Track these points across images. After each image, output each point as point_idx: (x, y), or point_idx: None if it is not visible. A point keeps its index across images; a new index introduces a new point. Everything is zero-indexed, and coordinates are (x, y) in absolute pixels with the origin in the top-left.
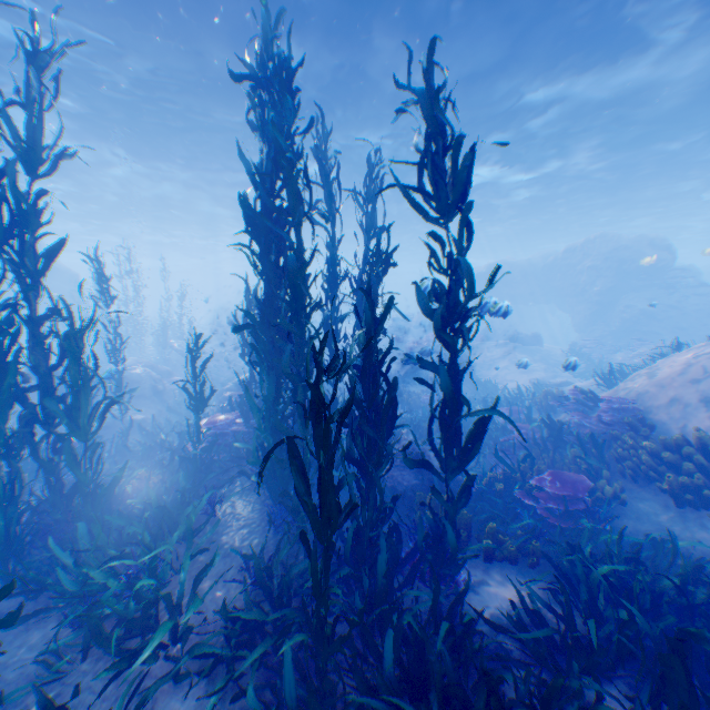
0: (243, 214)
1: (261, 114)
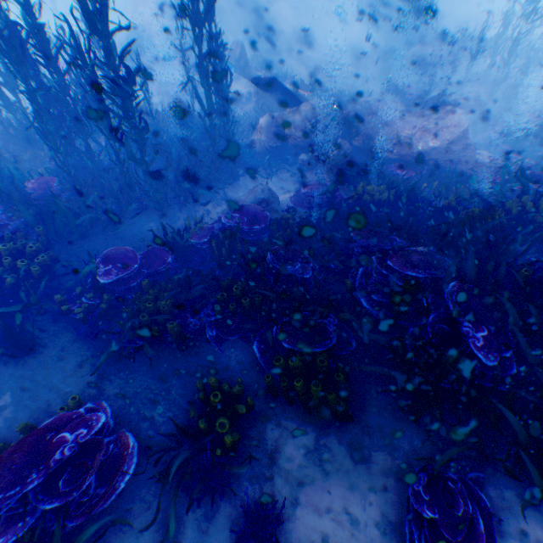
0: None
1: None
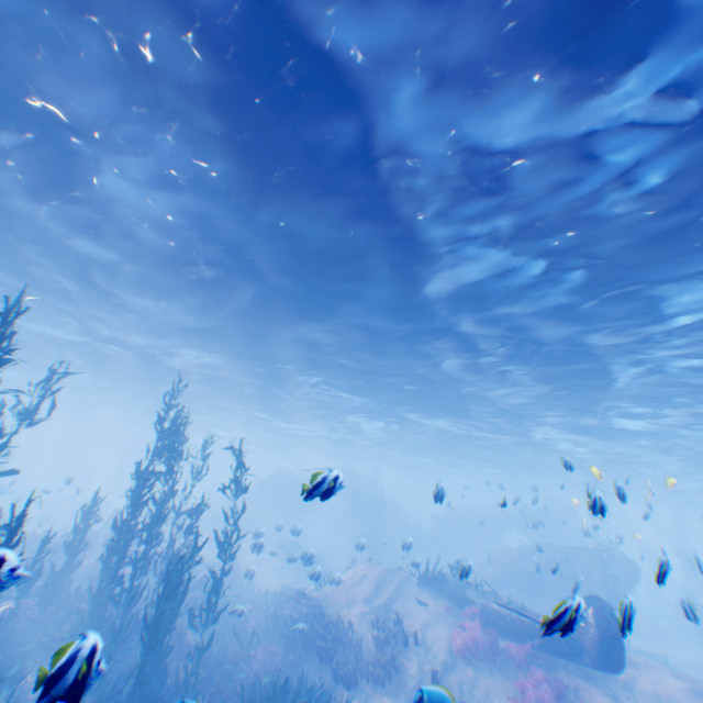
0: (135, 469)
1: (162, 421)
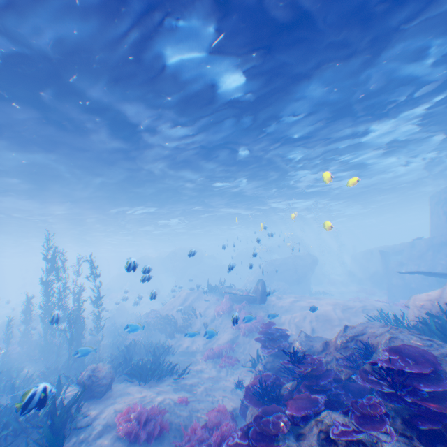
0: (41, 281)
1: (47, 256)
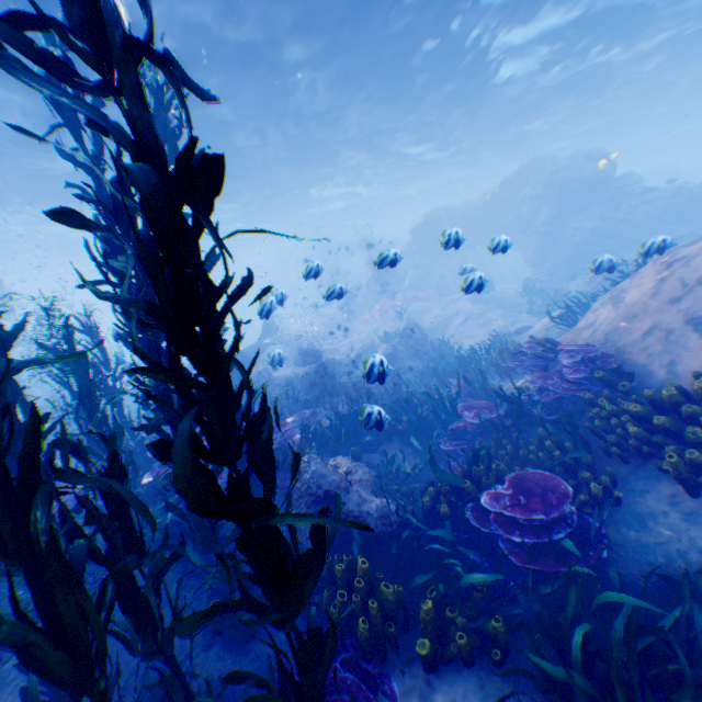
0: None
1: None
